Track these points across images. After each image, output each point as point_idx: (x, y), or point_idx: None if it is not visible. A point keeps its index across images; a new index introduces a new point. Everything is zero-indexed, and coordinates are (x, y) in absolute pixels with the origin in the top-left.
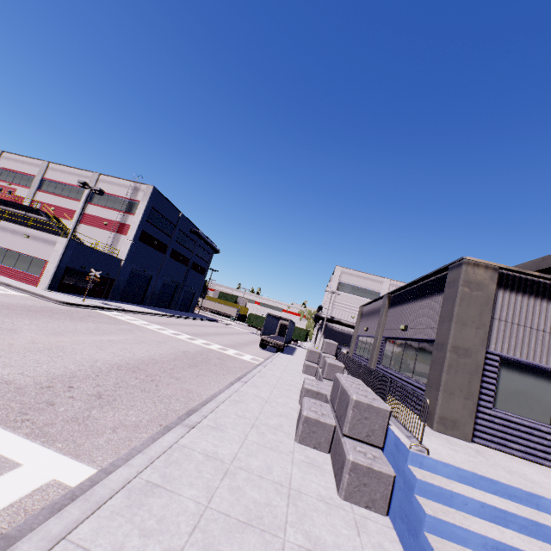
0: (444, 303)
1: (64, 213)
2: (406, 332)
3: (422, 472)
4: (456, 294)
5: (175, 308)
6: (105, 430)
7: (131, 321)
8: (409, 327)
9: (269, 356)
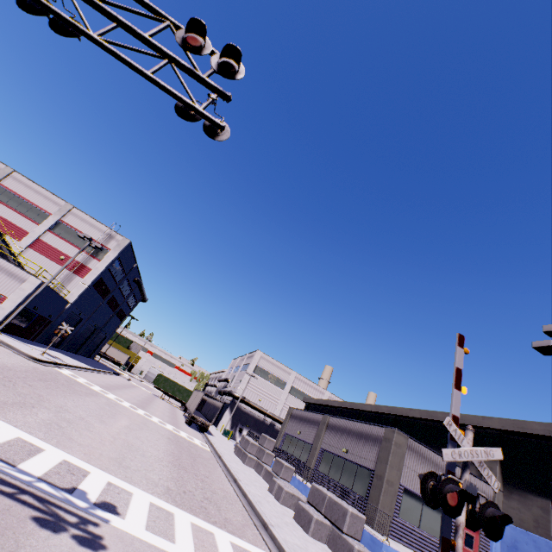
0: (382, 450)
1: (11, 229)
2: (347, 454)
3: None
4: (391, 448)
5: (82, 353)
6: (243, 528)
7: (93, 387)
8: (350, 451)
9: (205, 439)
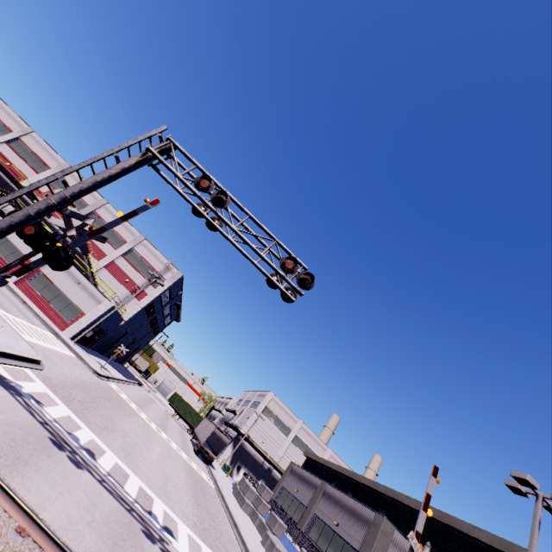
0: (369, 534)
1: (95, 250)
2: (337, 528)
3: None
4: (377, 534)
5: (117, 360)
6: None
7: (132, 405)
8: (340, 525)
9: (210, 473)
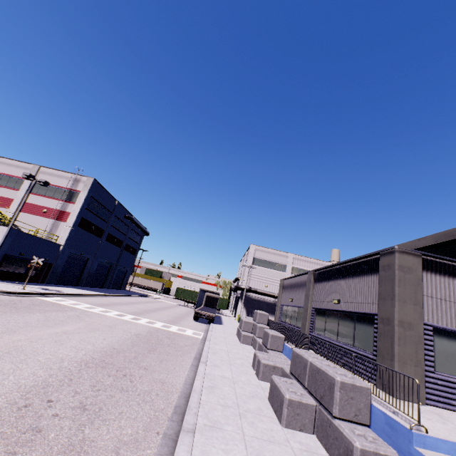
0: (382, 283)
1: (0, 201)
2: (340, 305)
3: (429, 453)
4: (394, 276)
5: (108, 287)
6: (108, 455)
7: (75, 306)
8: (342, 301)
9: (205, 329)
